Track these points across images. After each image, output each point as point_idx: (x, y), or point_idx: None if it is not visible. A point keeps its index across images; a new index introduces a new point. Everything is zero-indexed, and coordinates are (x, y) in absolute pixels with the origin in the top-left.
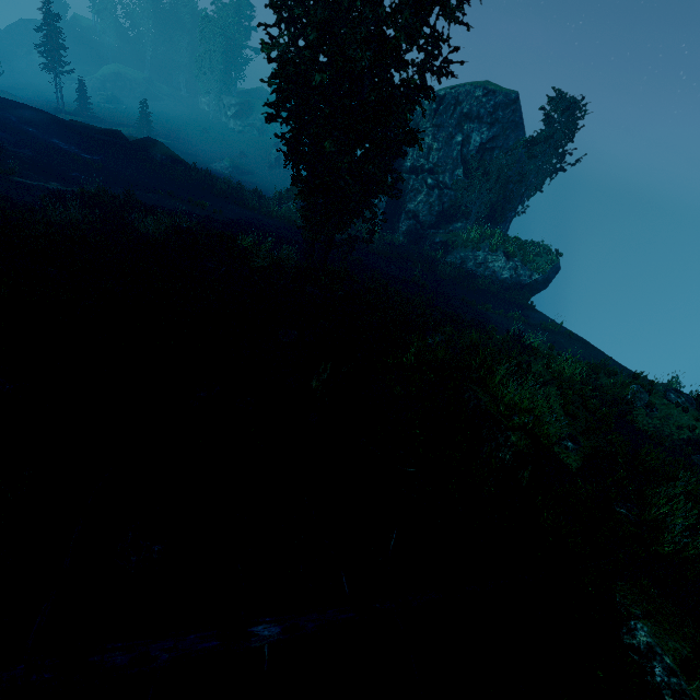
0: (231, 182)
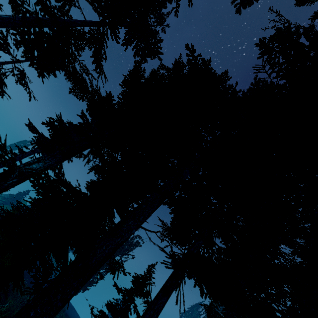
0: None
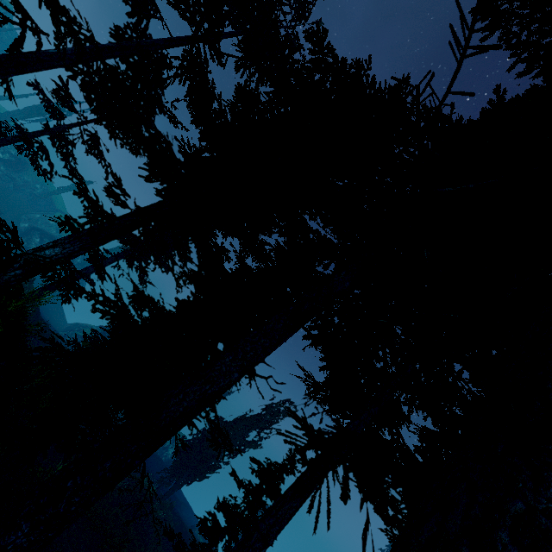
0: None
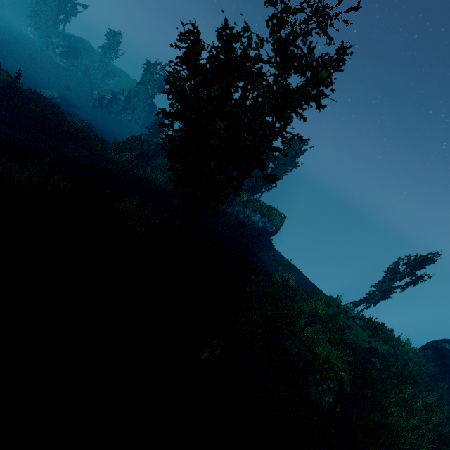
0: (73, 122)
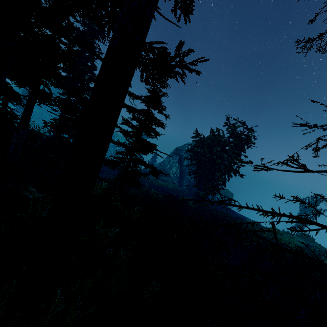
0: None
